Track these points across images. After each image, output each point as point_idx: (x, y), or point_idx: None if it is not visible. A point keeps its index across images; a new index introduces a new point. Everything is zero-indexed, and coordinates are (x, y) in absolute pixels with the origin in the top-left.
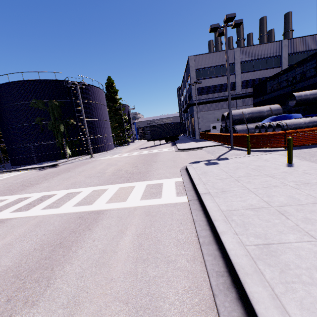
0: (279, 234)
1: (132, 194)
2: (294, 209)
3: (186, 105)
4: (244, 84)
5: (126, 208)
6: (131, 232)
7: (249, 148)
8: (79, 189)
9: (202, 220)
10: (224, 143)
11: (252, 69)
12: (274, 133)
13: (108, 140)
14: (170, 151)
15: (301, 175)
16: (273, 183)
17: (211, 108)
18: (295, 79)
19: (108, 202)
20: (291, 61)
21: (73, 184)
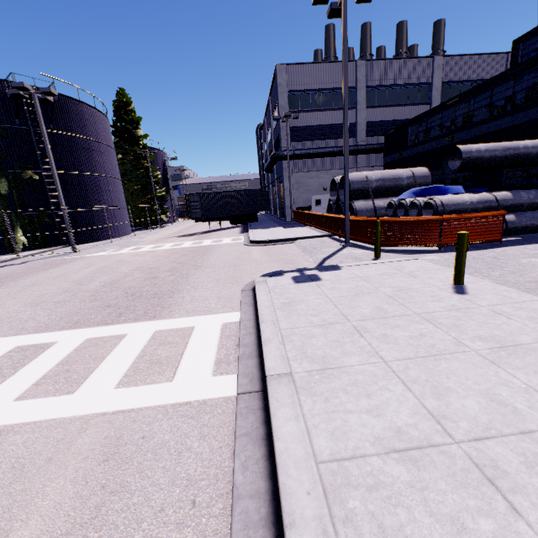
0: None
1: (105, 366)
2: (517, 454)
3: (270, 158)
4: (371, 129)
5: (61, 422)
6: None
7: (378, 246)
8: None
9: (257, 494)
10: (334, 232)
11: (384, 103)
12: (423, 220)
13: (118, 218)
14: (235, 245)
15: (492, 319)
16: (437, 341)
17: (314, 167)
18: (455, 125)
19: (23, 397)
20: (447, 95)
21: None
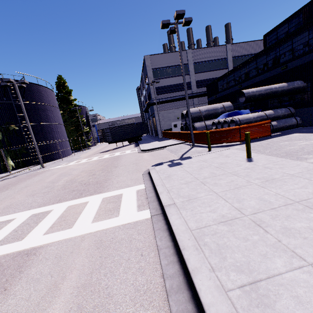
0: (263, 260)
1: (83, 215)
2: (269, 216)
3: (146, 104)
4: (199, 84)
5: (71, 239)
6: (70, 284)
7: (209, 144)
8: (11, 215)
9: (168, 246)
10: (186, 141)
11: (204, 70)
12: (230, 129)
13: (64, 146)
14: (133, 153)
15: (263, 170)
16: (239, 182)
17: (171, 107)
18: (241, 79)
19: (47, 233)
20: (236, 63)
21: (5, 209)
